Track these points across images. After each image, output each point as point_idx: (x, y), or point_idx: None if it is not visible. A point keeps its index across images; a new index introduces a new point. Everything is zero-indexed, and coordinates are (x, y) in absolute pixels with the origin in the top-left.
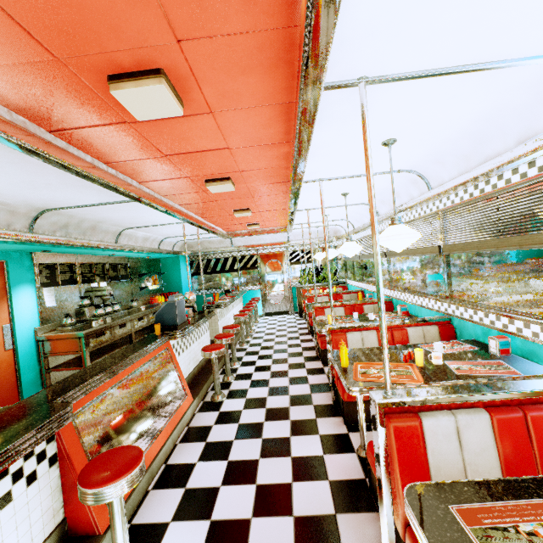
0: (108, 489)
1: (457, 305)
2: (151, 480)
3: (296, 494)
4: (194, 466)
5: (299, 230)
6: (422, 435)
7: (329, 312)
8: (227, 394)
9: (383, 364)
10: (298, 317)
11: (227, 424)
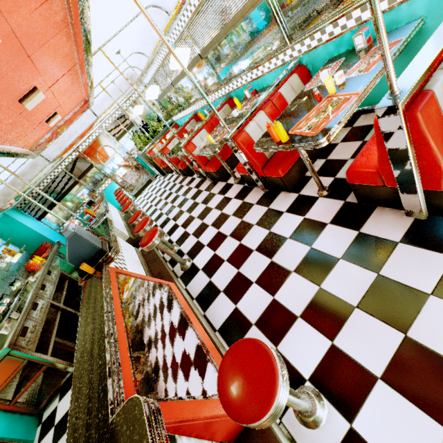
0: (281, 393)
1: (302, 41)
2: (224, 349)
3: (323, 249)
4: (238, 309)
5: (98, 99)
6: (437, 103)
7: (197, 141)
8: (189, 257)
9: (387, 64)
10: (162, 177)
11: (219, 269)
